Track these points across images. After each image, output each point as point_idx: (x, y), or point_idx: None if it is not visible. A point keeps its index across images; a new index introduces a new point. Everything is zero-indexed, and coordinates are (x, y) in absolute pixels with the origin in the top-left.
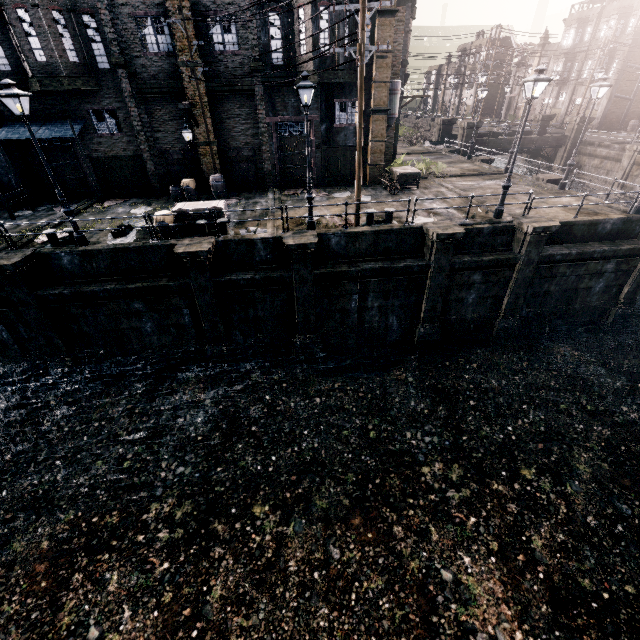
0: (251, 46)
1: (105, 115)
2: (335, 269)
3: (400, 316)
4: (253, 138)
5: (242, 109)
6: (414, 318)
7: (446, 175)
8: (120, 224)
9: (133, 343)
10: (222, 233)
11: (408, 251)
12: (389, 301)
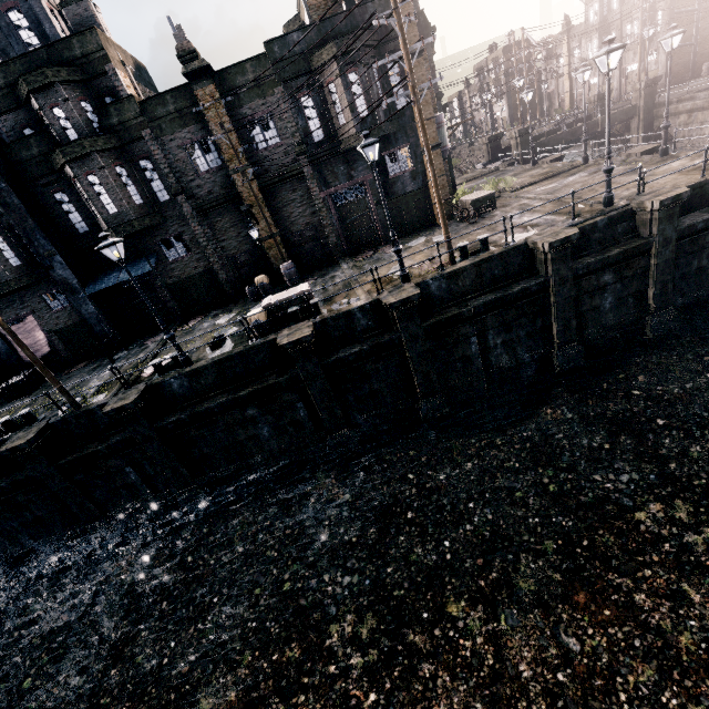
0: (291, 133)
1: (173, 242)
2: (445, 315)
3: (530, 347)
4: (312, 217)
5: (295, 193)
6: (547, 344)
7: (519, 187)
8: (212, 337)
9: (253, 453)
10: (316, 314)
11: (518, 273)
12: (513, 333)
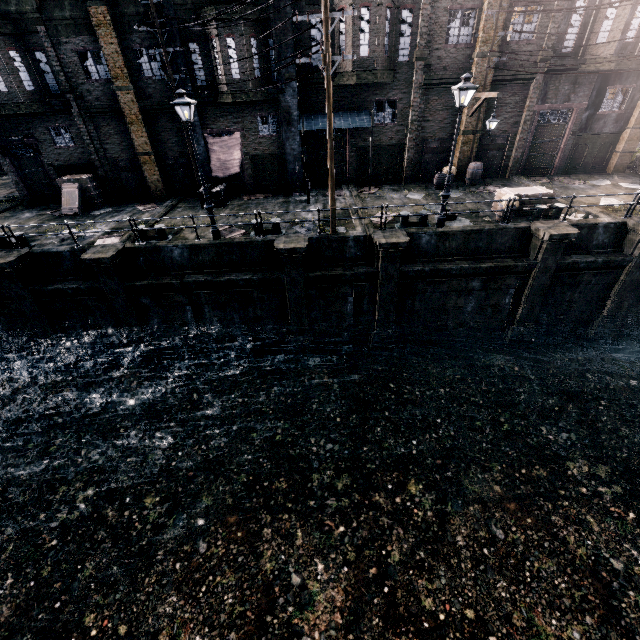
0: (548, 35)
1: (385, 106)
2: None
3: None
4: (512, 126)
5: (513, 98)
6: None
7: None
8: (423, 208)
9: (448, 319)
10: (555, 218)
11: None
12: None
